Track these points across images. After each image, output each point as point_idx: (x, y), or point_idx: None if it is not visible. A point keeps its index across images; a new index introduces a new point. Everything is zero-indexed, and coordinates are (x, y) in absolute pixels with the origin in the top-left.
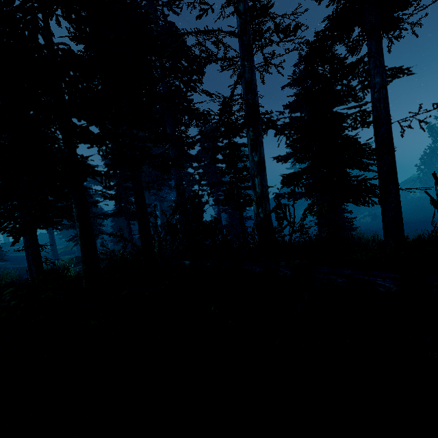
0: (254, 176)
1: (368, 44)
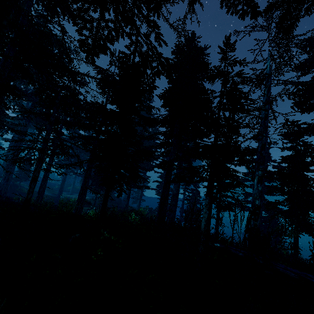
0: (256, 198)
1: None
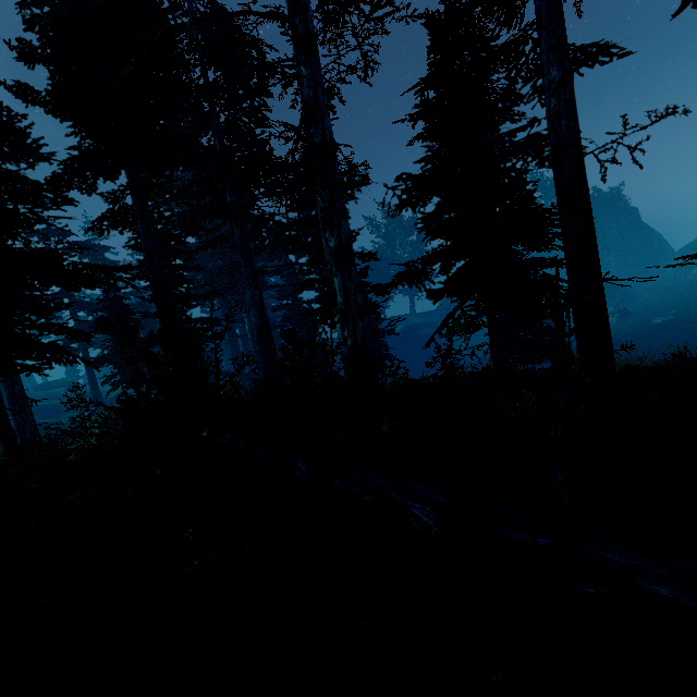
0: (331, 274)
1: (536, 3)
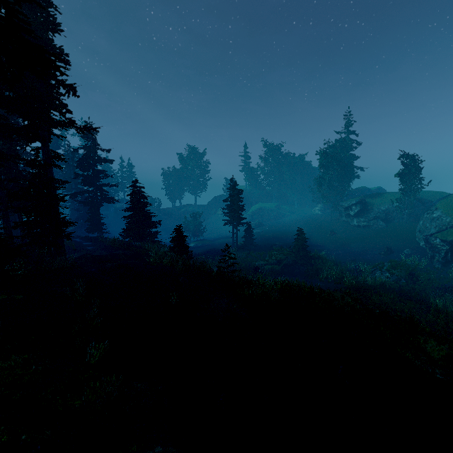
0: None
1: None
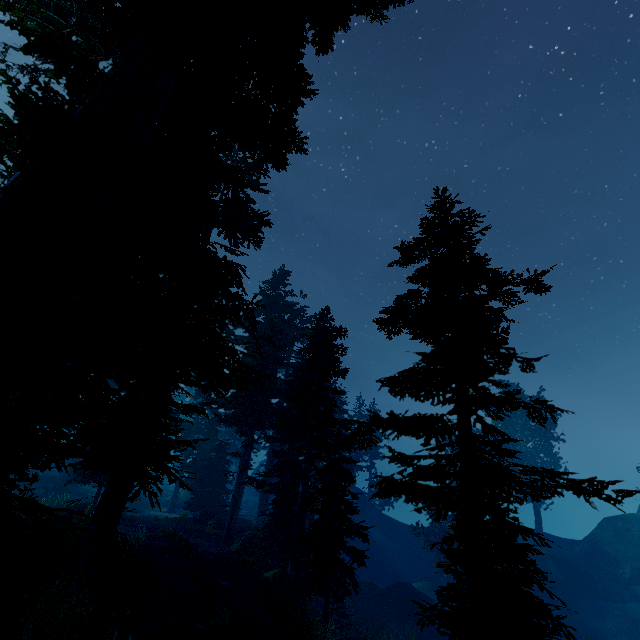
0: None
1: None
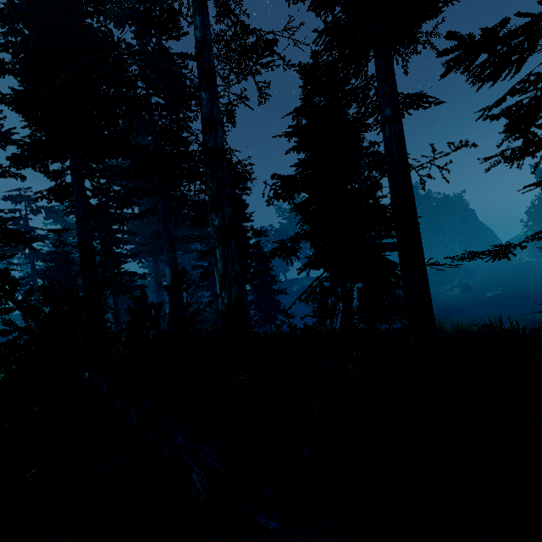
0: (215, 246)
1: (376, 63)
